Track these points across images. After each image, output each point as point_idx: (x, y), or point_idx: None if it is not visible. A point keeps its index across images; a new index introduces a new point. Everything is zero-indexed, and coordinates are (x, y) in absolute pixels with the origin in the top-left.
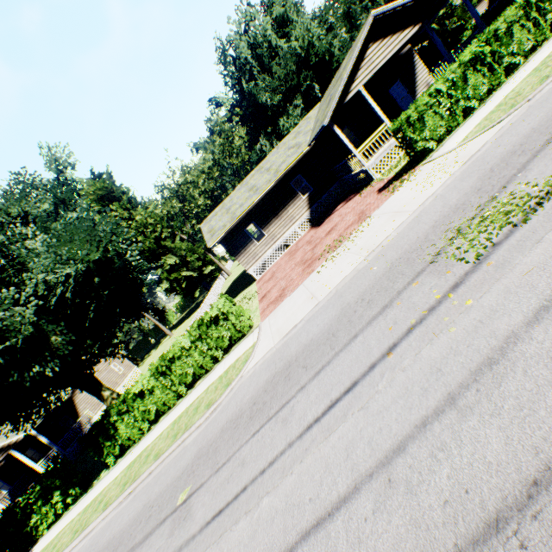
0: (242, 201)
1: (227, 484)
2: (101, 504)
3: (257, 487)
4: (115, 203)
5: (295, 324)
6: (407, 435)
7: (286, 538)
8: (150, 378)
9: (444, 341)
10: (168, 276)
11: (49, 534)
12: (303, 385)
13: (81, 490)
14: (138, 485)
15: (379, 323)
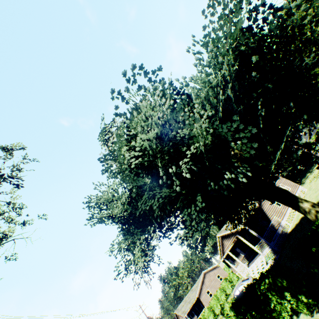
0: None
1: None
2: None
3: None
4: None
5: None
6: None
7: None
8: None
9: None
10: None
11: None
12: None
13: (312, 301)
14: None
15: None
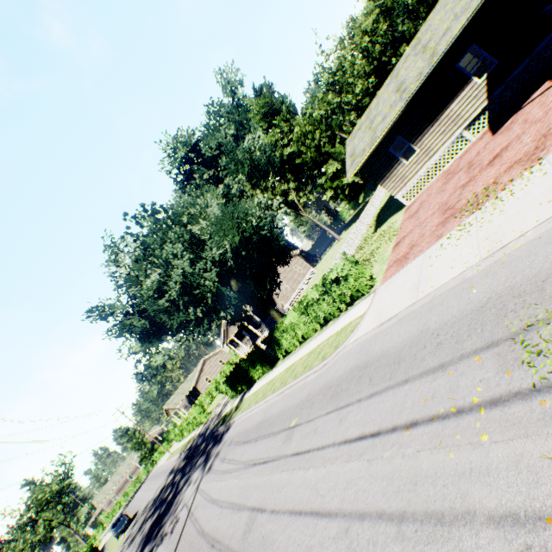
0: (385, 111)
1: (306, 437)
2: (272, 387)
3: (312, 457)
4: (276, 119)
5: (390, 316)
6: (369, 512)
7: (306, 504)
8: (295, 314)
9: (438, 460)
10: (331, 184)
11: (257, 384)
12: (360, 399)
13: (270, 366)
14: (285, 389)
15: (425, 384)
